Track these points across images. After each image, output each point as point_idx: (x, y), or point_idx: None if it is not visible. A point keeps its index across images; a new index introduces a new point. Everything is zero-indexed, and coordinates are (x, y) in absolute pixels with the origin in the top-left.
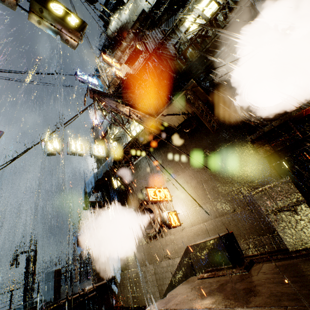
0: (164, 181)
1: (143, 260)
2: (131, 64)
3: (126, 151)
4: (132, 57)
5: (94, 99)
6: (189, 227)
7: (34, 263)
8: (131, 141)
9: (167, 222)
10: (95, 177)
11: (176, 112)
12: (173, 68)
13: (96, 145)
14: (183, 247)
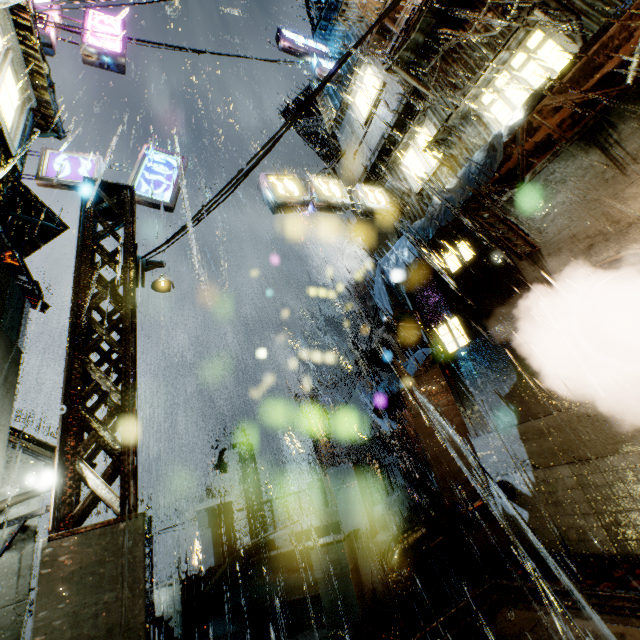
0: None
1: (637, 433)
2: None
3: (535, 117)
4: None
5: None
6: None
7: (253, 465)
8: (584, 52)
9: None
10: (424, 229)
11: None
12: None
13: (366, 185)
14: None
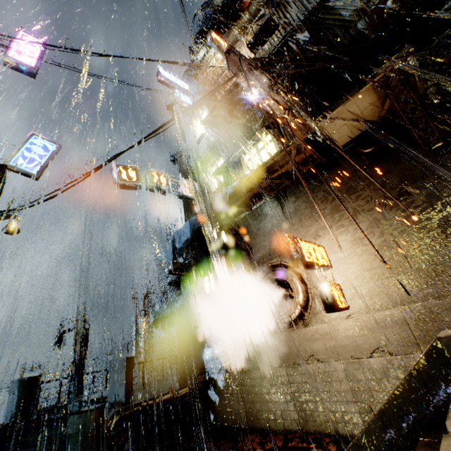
0: (313, 236)
1: (267, 359)
2: (256, 47)
3: (249, 184)
4: (260, 36)
5: (241, 64)
6: (363, 314)
7: (84, 346)
8: (264, 165)
9: (330, 299)
10: (193, 224)
11: (353, 115)
12: (346, 42)
13: (186, 180)
14: (350, 345)
